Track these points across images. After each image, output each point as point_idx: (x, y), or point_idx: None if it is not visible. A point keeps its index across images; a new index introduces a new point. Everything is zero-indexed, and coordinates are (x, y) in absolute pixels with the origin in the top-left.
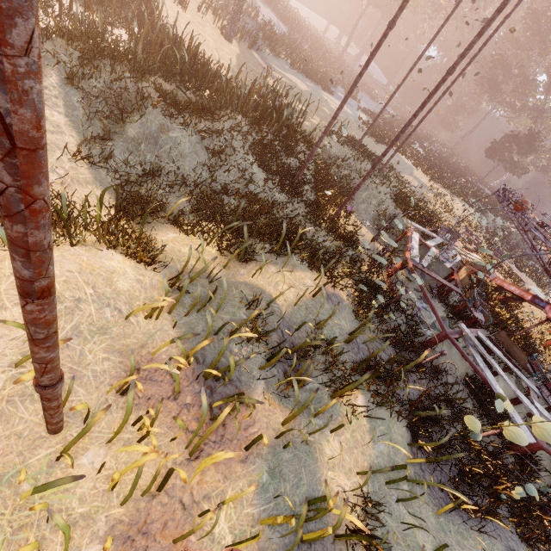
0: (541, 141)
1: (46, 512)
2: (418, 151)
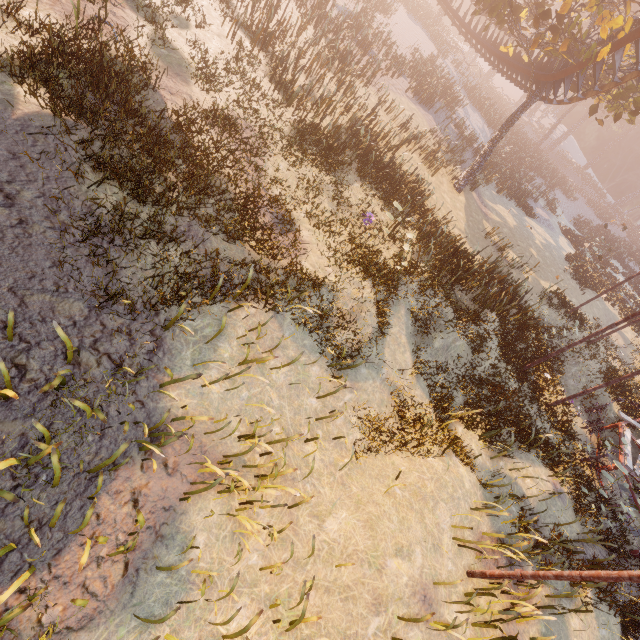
0: None
1: (481, 617)
2: (623, 288)
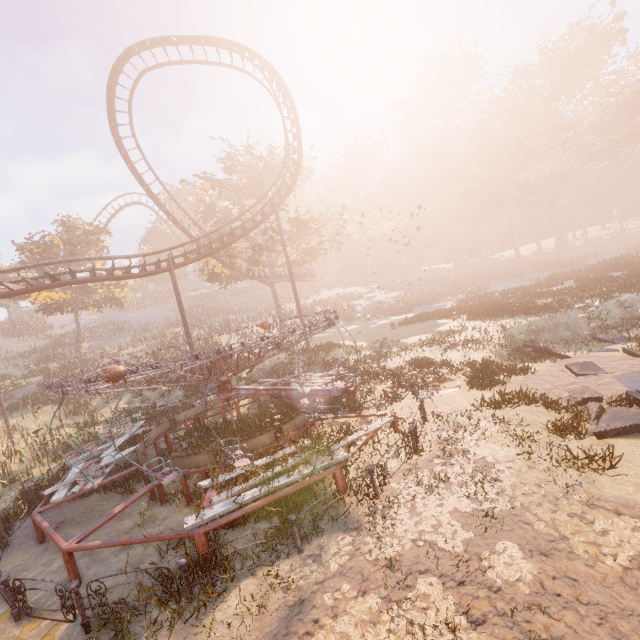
0: None
1: None
2: (520, 295)
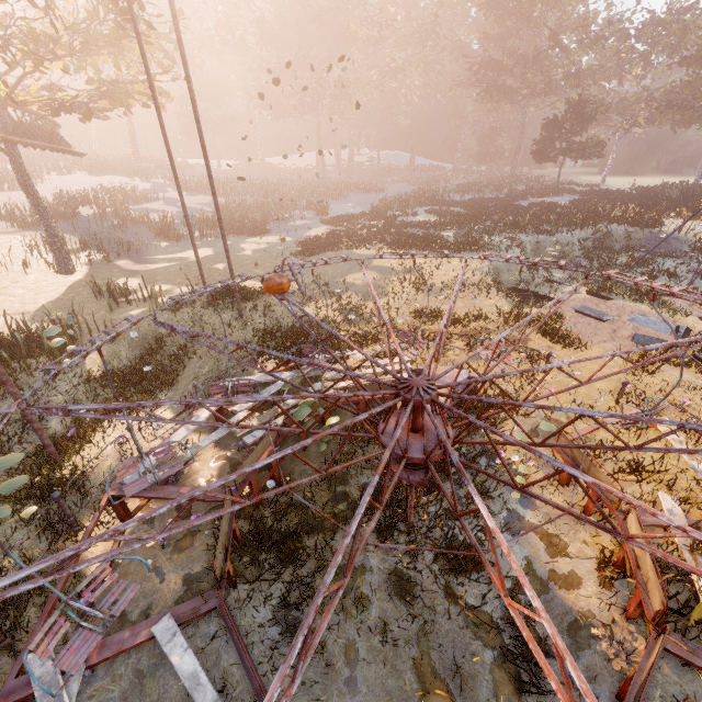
0: (591, 103)
1: None
2: (407, 224)
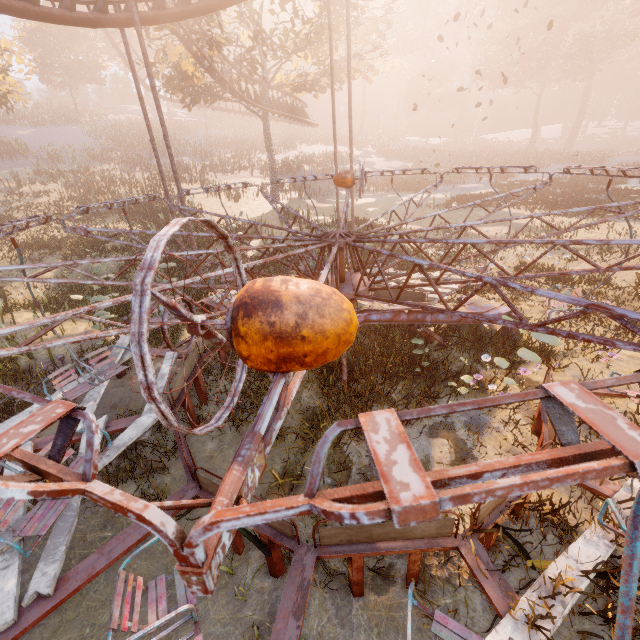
0: None
1: None
2: (594, 189)
